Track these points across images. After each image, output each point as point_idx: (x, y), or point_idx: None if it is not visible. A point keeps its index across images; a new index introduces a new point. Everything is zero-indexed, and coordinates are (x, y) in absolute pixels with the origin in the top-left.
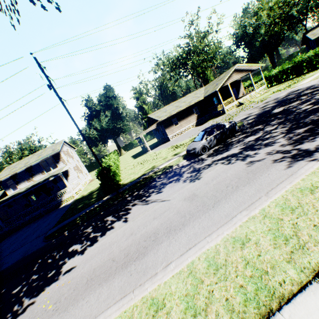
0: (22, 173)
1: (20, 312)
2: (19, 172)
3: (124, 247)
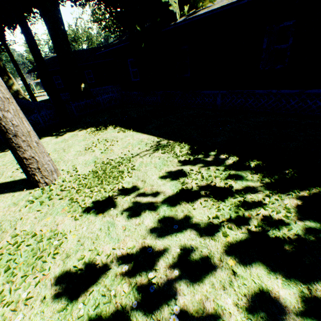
0: None
1: None
2: None
3: None
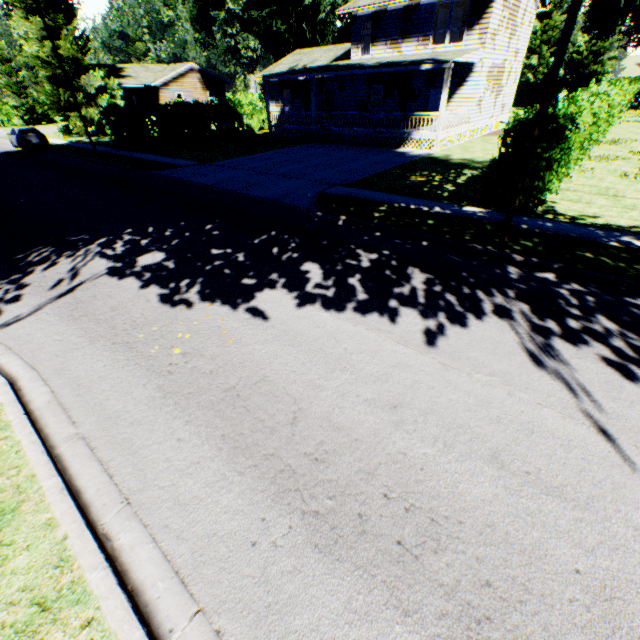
0: (394, 16)
1: (174, 299)
2: (390, 11)
3: (340, 423)
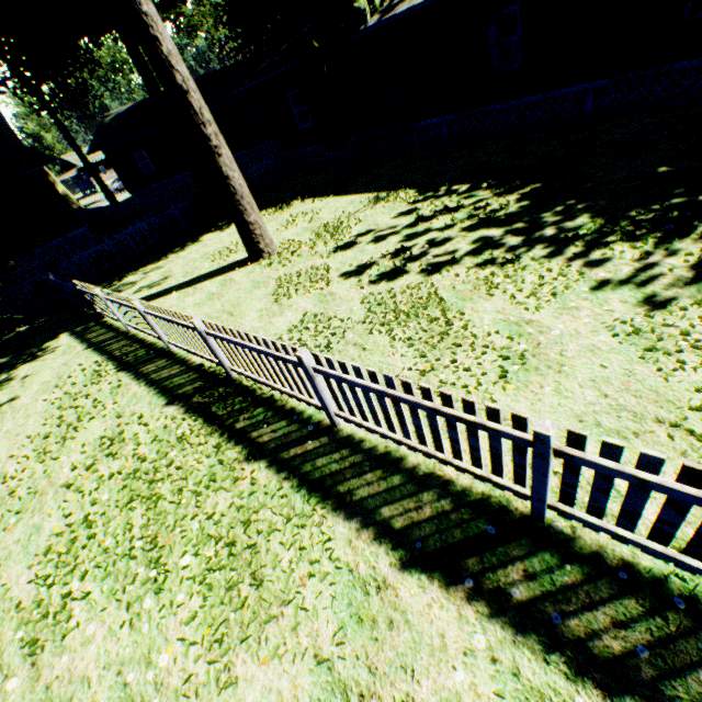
0: None
1: None
2: None
3: None
